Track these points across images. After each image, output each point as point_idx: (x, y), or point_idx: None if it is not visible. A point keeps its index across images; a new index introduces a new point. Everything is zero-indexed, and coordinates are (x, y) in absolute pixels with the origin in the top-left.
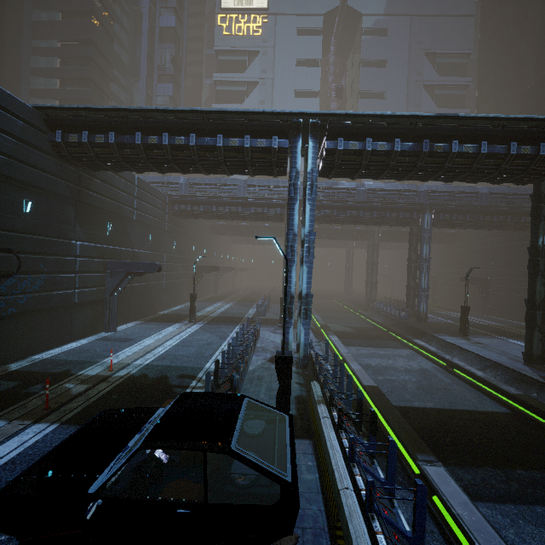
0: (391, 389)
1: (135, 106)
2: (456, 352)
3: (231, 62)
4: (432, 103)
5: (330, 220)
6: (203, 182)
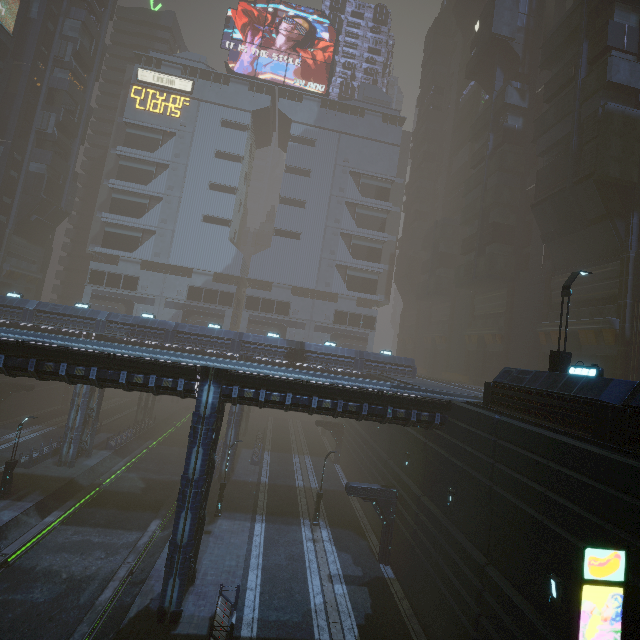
0: None
1: None
2: (164, 546)
3: (142, 138)
4: (352, 221)
5: None
6: None
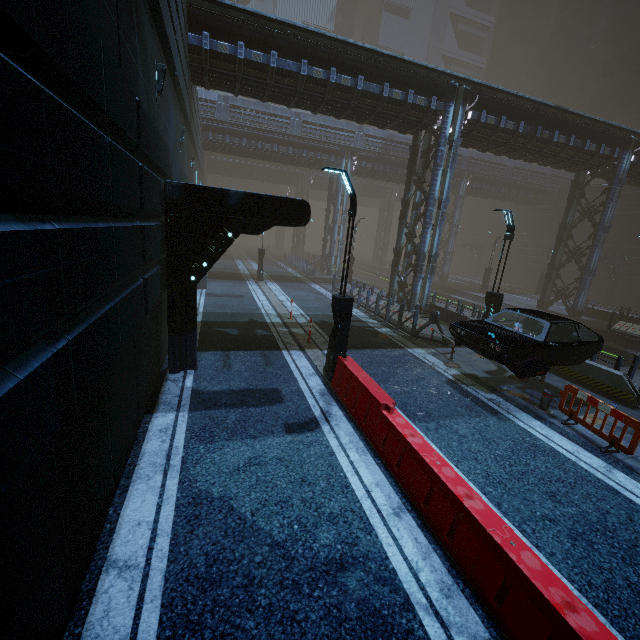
0: None
1: (313, 28)
2: None
3: None
4: (454, 40)
5: (380, 176)
6: (248, 107)
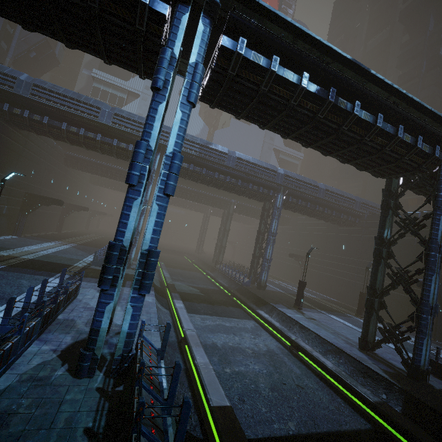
0: (242, 395)
1: None
2: (296, 328)
3: None
4: None
5: (198, 177)
6: (56, 90)
